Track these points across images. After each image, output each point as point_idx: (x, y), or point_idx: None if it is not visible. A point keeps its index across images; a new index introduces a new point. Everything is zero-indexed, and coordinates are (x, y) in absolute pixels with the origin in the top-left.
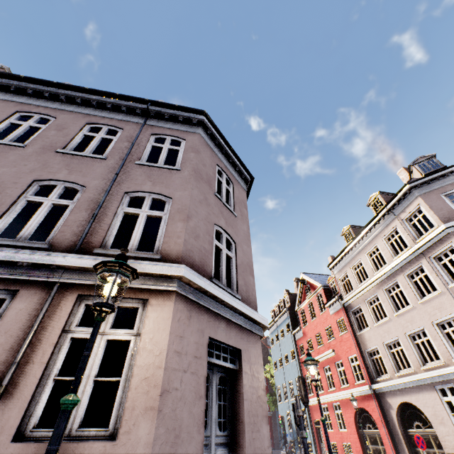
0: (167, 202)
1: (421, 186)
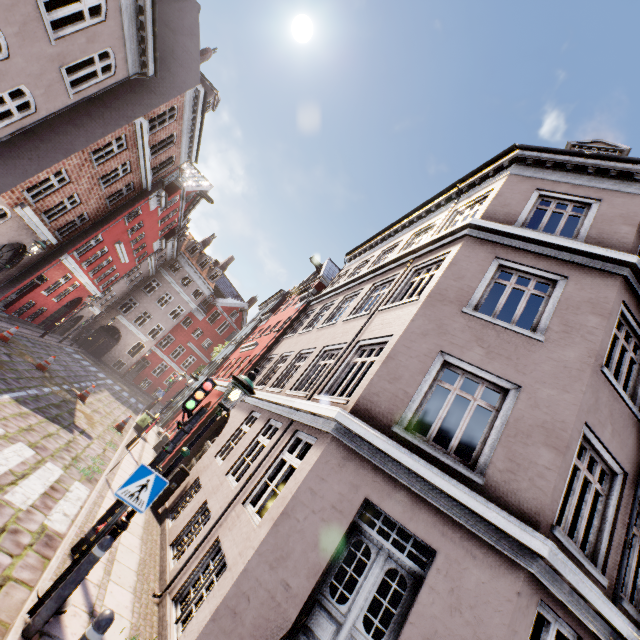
0: None
1: (531, 166)
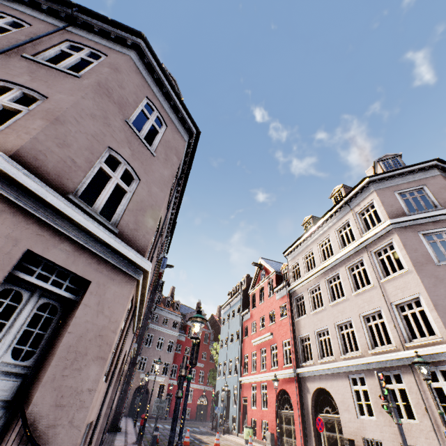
0: (40, 101)
1: (379, 182)
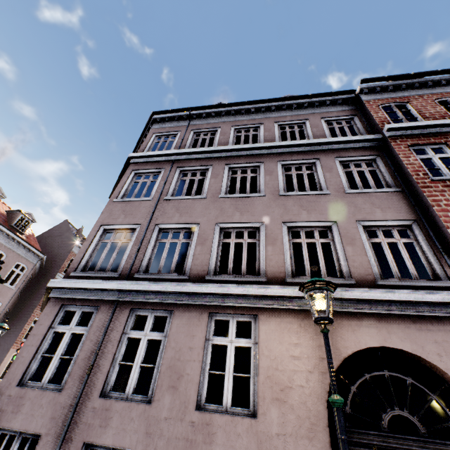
0: None
1: None
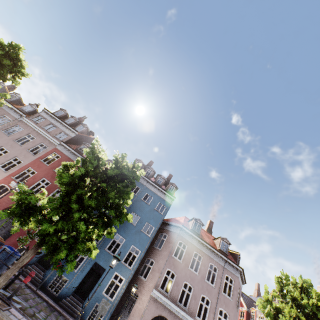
0: (227, 316)
1: None
